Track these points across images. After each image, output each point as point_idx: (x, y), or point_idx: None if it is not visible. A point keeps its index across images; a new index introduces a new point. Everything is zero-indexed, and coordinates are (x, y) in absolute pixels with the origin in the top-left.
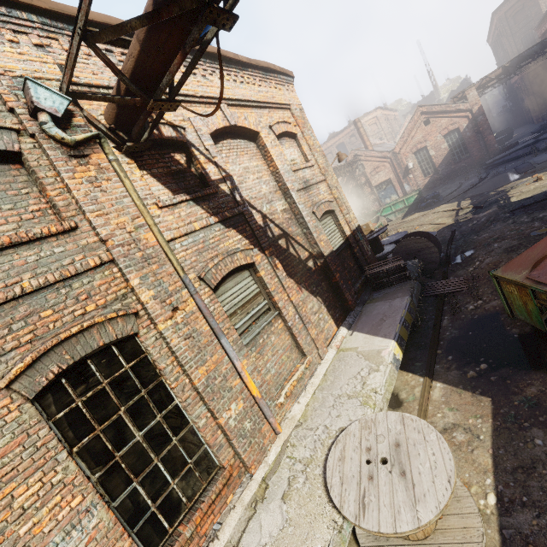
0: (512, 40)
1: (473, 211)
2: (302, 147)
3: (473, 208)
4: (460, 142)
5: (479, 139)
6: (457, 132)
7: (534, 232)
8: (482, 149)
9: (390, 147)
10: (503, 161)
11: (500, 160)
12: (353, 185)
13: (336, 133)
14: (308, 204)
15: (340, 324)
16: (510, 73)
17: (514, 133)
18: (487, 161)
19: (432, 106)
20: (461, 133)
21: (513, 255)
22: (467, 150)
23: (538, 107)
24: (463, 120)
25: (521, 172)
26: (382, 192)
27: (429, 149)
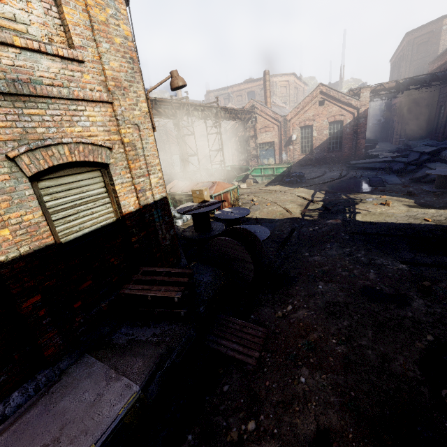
0: (408, 66)
1: (321, 211)
2: (64, 8)
3: (322, 206)
4: (339, 134)
5: (354, 139)
6: (341, 124)
7: (367, 288)
8: (352, 148)
9: (286, 113)
10: (363, 167)
11: (361, 165)
12: (242, 134)
13: (251, 80)
14: (1, 135)
15: (3, 396)
16: (400, 90)
17: (377, 145)
18: (351, 162)
19: (332, 89)
20: (343, 127)
21: (332, 325)
22: (341, 145)
23: (401, 132)
24: (349, 115)
25: (373, 185)
26: (263, 152)
27: (314, 130)
